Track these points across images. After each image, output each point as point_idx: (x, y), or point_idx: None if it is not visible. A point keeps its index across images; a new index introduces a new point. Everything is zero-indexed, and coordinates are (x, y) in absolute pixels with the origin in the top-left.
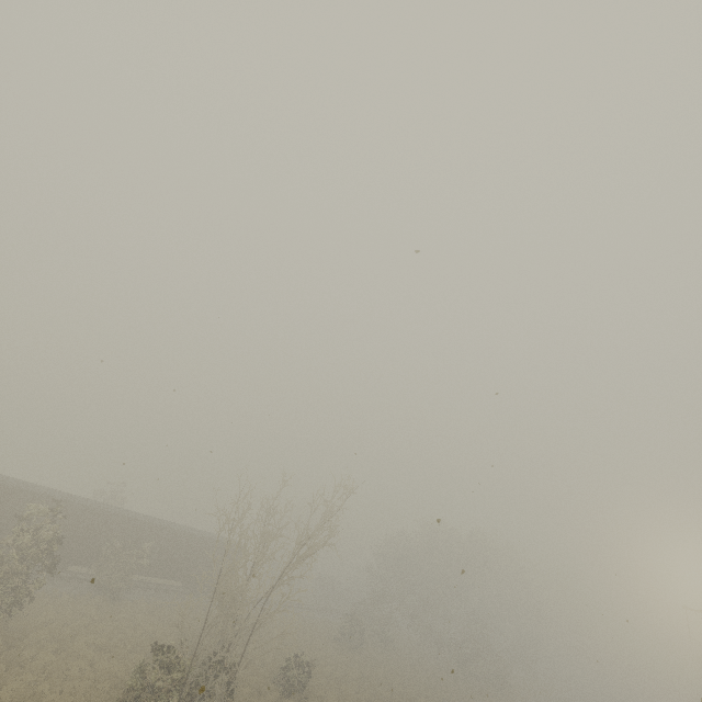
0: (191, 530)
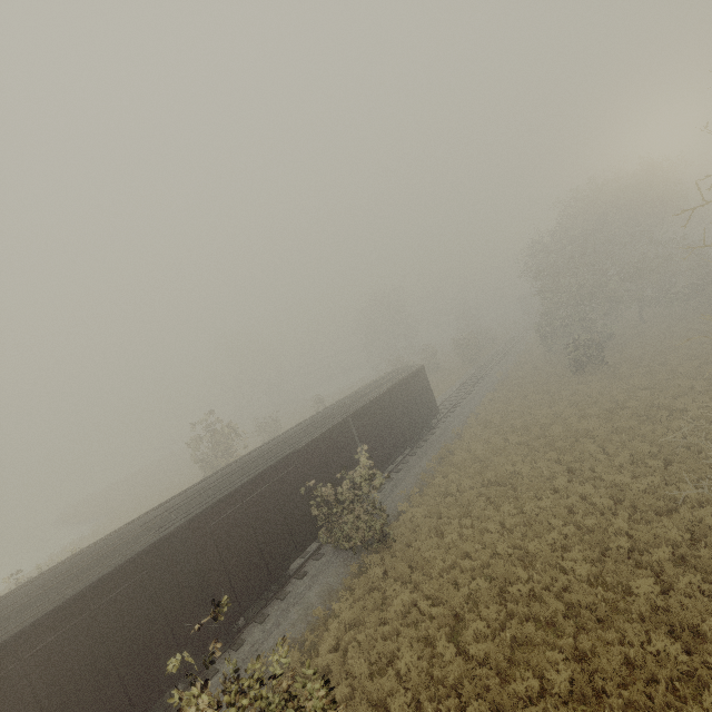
0: (364, 396)
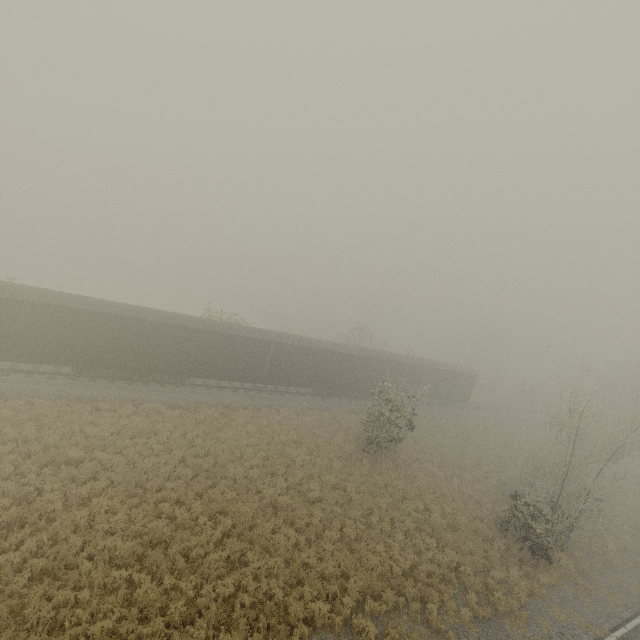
0: (439, 365)
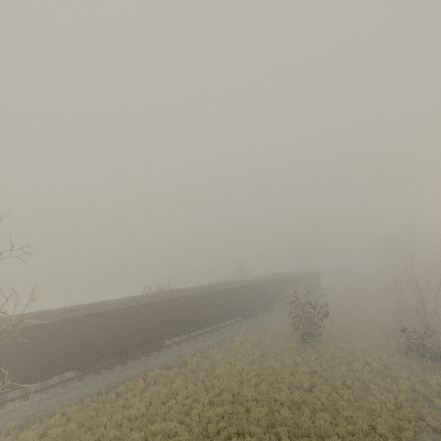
0: (300, 272)
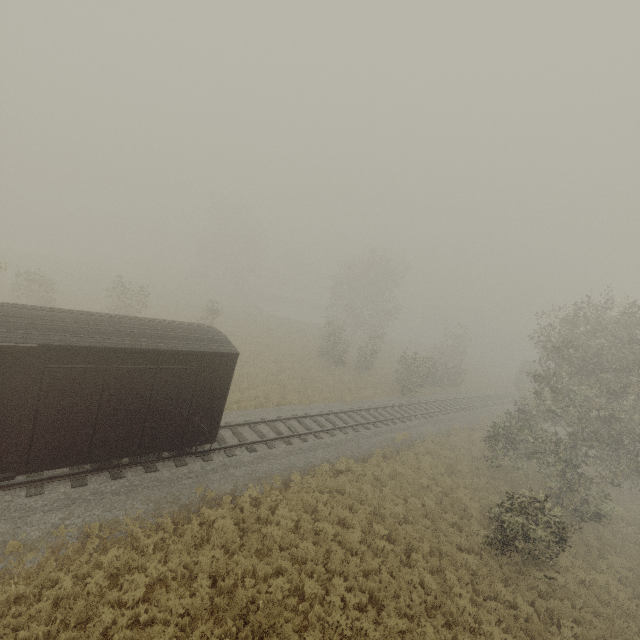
0: None
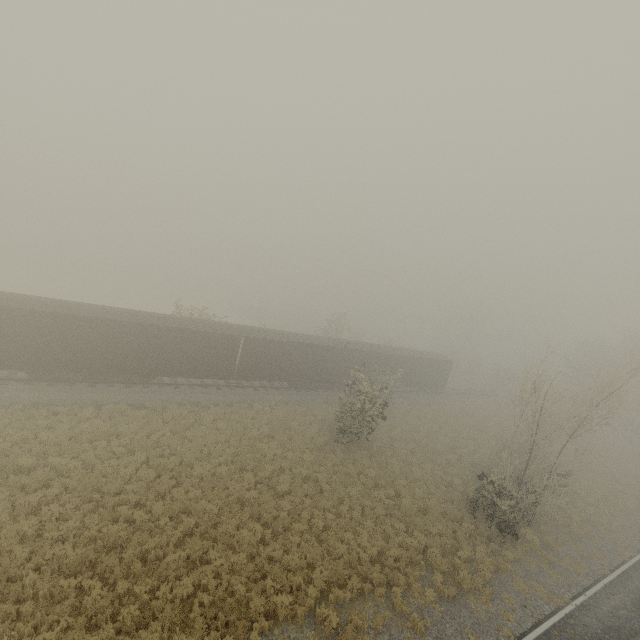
0: (414, 353)
